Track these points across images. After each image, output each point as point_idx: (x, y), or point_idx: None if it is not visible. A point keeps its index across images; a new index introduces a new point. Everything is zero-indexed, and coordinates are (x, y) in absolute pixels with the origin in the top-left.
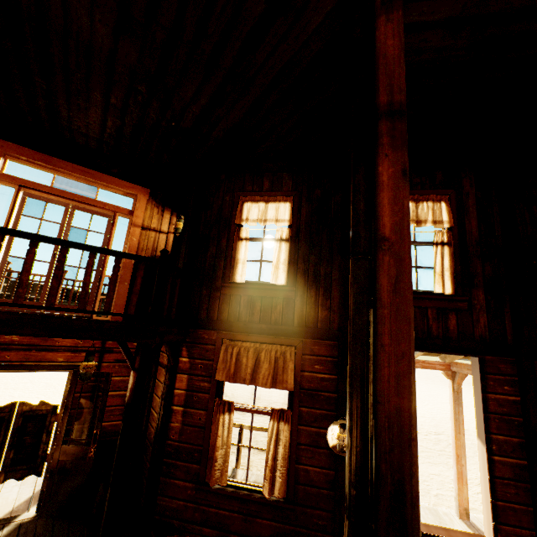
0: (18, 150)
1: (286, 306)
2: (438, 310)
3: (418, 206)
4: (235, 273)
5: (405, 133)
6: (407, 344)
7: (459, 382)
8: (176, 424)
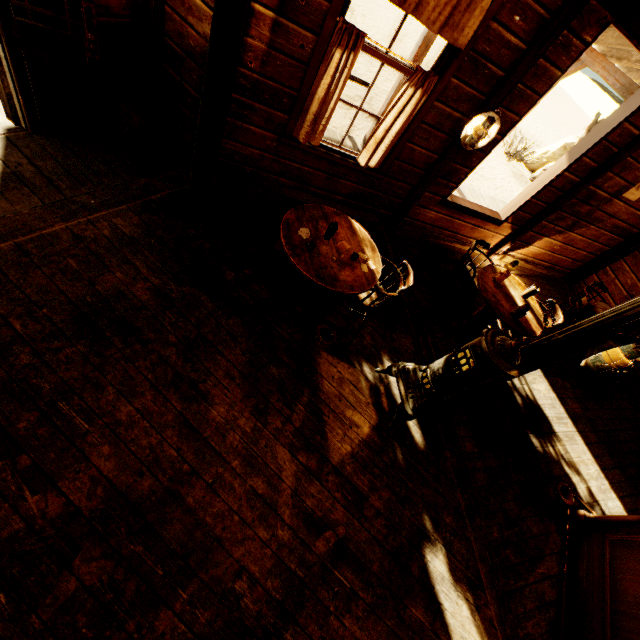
0: None
1: None
2: None
3: None
4: None
5: None
6: None
7: (569, 74)
8: (258, 44)
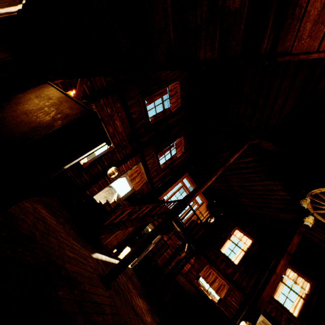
0: (189, 177)
1: (233, 271)
2: (287, 317)
3: (298, 277)
4: (222, 248)
5: (289, 258)
6: (271, 291)
7: None
8: None
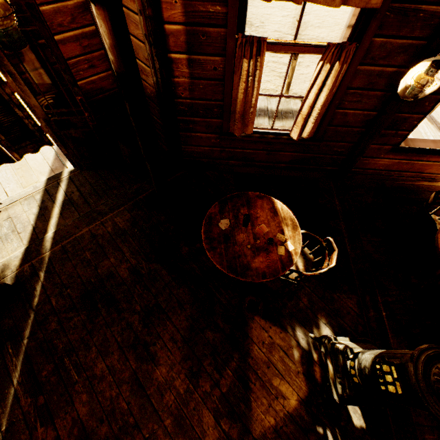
0: None
1: None
2: None
3: None
4: None
5: None
6: None
7: None
8: (182, 80)
